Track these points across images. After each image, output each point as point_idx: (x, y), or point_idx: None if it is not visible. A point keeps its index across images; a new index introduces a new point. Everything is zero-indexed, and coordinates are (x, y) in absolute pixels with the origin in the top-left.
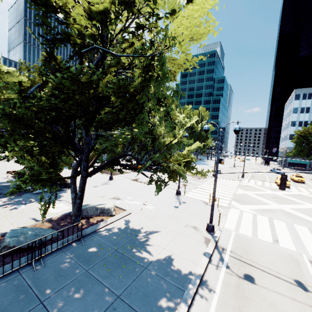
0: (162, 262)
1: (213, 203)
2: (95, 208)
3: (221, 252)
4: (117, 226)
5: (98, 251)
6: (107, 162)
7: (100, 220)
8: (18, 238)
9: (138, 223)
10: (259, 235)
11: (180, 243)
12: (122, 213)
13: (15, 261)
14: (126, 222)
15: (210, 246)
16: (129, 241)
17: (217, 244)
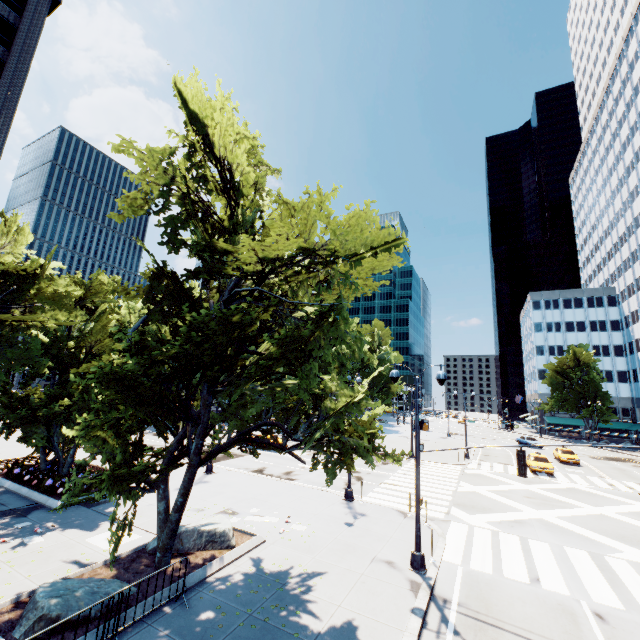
0: (340, 630)
1: (418, 509)
2: (197, 532)
3: (442, 606)
4: (243, 568)
5: (217, 619)
6: (236, 437)
7: (209, 558)
8: (64, 599)
9: (282, 560)
10: (506, 570)
11: (367, 593)
12: (248, 541)
13: None
14: (259, 560)
15: (422, 596)
16: (272, 595)
17: (434, 592)
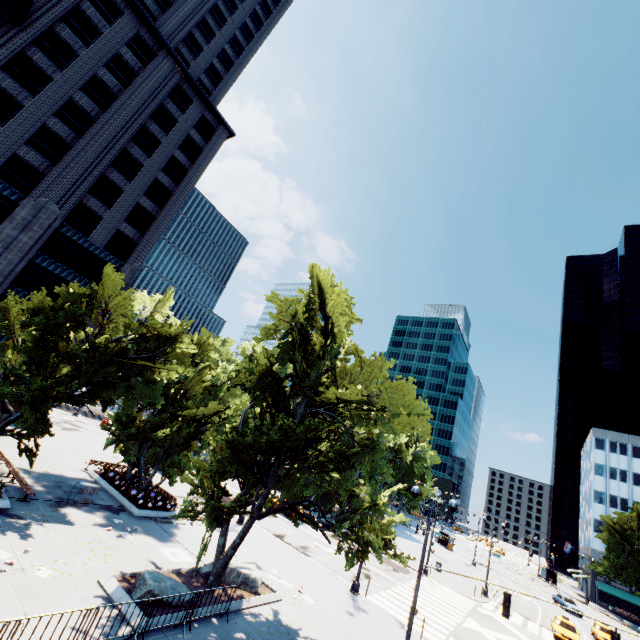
0: None
1: (411, 616)
2: (237, 571)
3: None
4: (264, 614)
5: None
6: (286, 504)
7: (242, 595)
8: (160, 584)
9: (293, 620)
10: None
11: None
12: (270, 594)
13: (163, 615)
14: (276, 612)
15: None
16: None
17: None
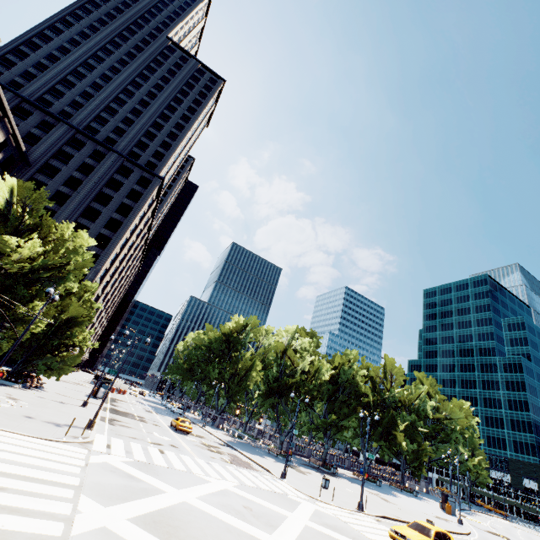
0: None
1: None
2: None
3: None
4: None
5: None
6: None
7: None
8: None
9: None
10: None
11: None
12: None
13: None
14: None
15: None
16: None
17: None
